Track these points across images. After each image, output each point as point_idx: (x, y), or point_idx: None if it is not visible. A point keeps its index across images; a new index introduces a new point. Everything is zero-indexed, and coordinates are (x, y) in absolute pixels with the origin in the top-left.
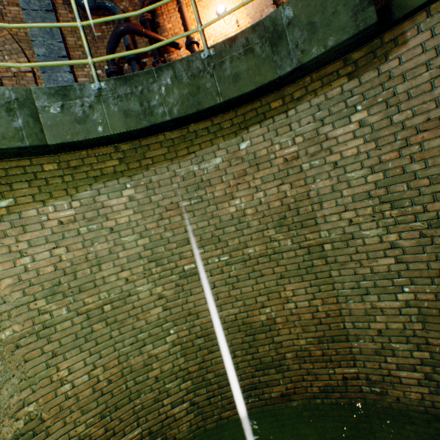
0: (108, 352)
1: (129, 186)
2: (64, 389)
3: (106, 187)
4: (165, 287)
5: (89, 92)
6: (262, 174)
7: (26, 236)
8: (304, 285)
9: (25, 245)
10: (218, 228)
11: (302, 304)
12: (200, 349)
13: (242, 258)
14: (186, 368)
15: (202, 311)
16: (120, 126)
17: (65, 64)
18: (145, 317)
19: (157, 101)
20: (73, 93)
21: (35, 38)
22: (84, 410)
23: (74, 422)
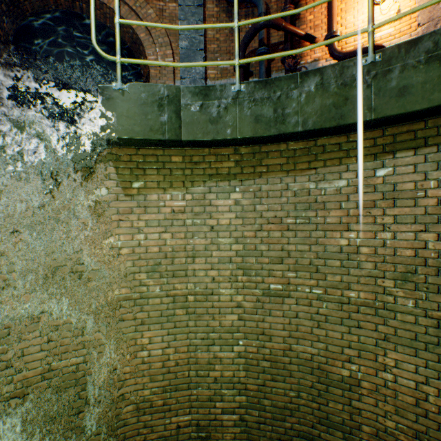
0: (181, 337)
1: (238, 190)
2: (142, 354)
3: (217, 186)
4: (245, 298)
5: (228, 93)
6: (397, 212)
7: (145, 216)
8: (415, 361)
9: (143, 224)
10: (319, 257)
11: (405, 382)
12: (263, 372)
13: (338, 298)
14: (244, 383)
15: (276, 335)
16: (248, 130)
17: (214, 64)
18: (220, 319)
19: (292, 109)
20: (214, 93)
21: (182, 32)
22: (153, 378)
23: (143, 384)
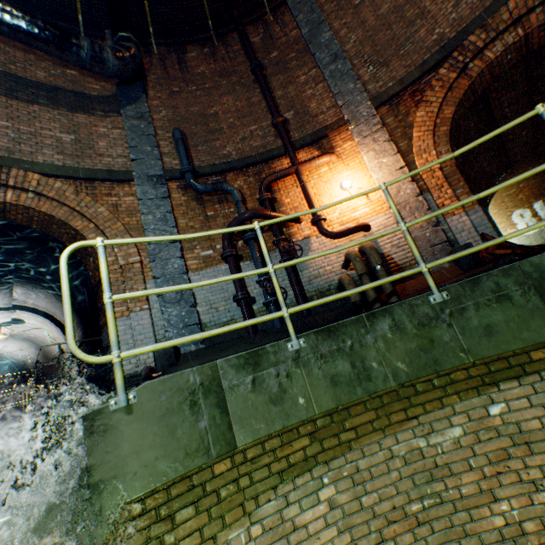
0: None
1: (326, 480)
2: None
3: (296, 487)
4: None
5: (284, 353)
6: (539, 461)
7: None
8: None
9: None
10: None
11: None
12: None
13: None
14: None
15: None
16: (327, 399)
17: (257, 321)
18: None
19: (373, 358)
20: (265, 357)
21: (148, 226)
22: None
23: None
